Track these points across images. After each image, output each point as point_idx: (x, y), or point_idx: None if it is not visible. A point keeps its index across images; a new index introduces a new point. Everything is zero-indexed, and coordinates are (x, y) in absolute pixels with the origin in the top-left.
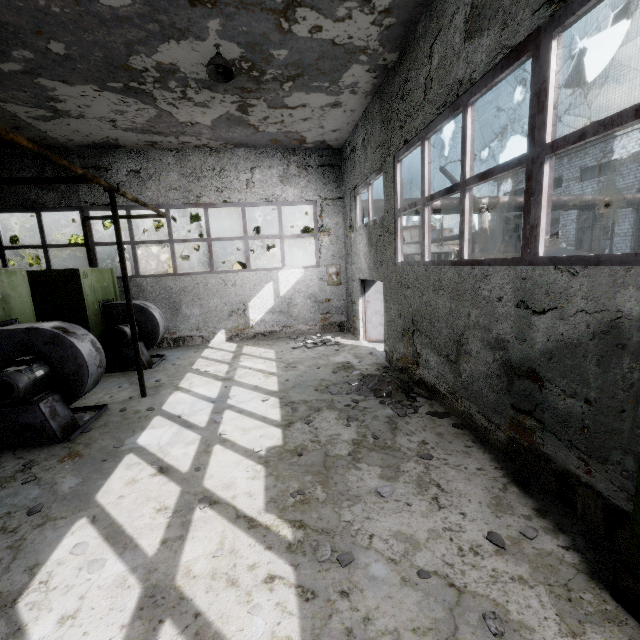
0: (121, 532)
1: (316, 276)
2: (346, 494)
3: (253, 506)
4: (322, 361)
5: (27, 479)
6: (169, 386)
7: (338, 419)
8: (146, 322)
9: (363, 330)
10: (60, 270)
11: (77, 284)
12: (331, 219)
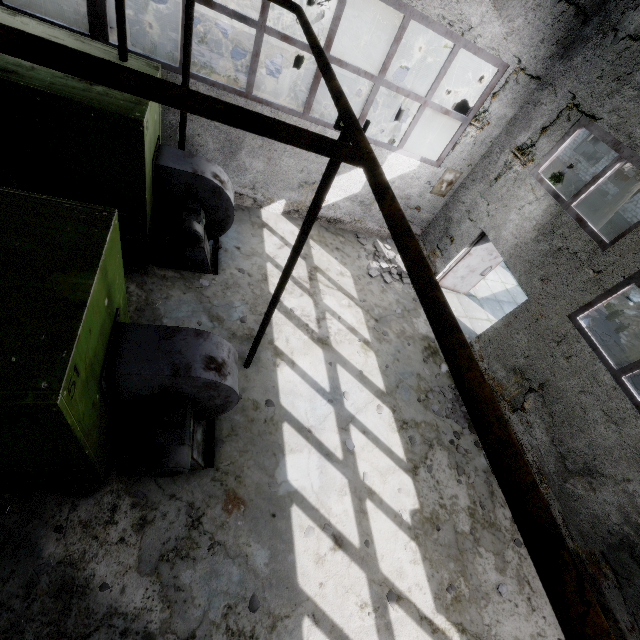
0: (346, 638)
1: (427, 176)
2: (480, 591)
3: (427, 604)
4: (408, 327)
5: (214, 550)
6: (264, 342)
7: (450, 468)
8: (217, 208)
9: (442, 275)
10: (104, 111)
11: (135, 148)
12: (502, 106)
